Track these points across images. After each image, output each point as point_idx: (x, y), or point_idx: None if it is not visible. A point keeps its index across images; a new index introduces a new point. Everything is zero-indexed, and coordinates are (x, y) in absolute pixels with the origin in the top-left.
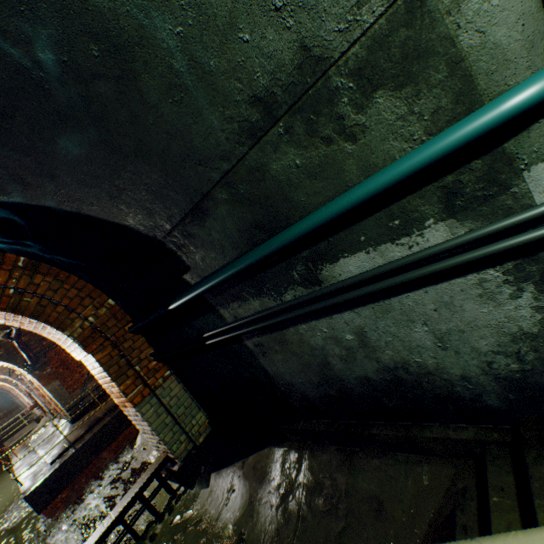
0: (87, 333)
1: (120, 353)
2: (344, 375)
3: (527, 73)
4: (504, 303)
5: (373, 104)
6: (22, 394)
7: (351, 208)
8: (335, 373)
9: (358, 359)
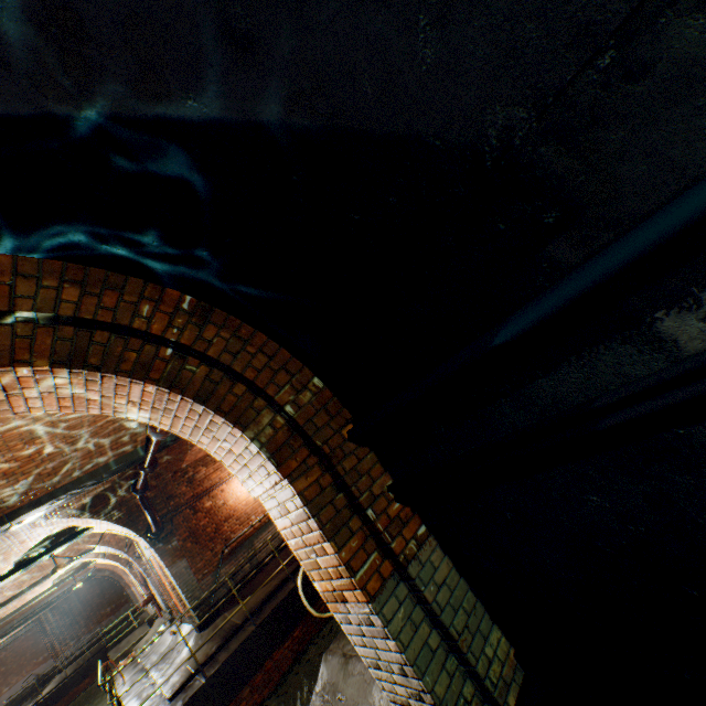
0: (279, 437)
1: (333, 481)
2: None
3: None
4: None
5: None
6: (135, 581)
7: None
8: None
9: None
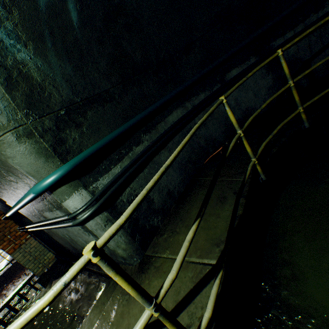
0: None
1: None
2: (76, 247)
3: (42, 179)
4: (89, 236)
5: (11, 174)
6: None
7: (25, 203)
8: (74, 246)
9: (75, 243)
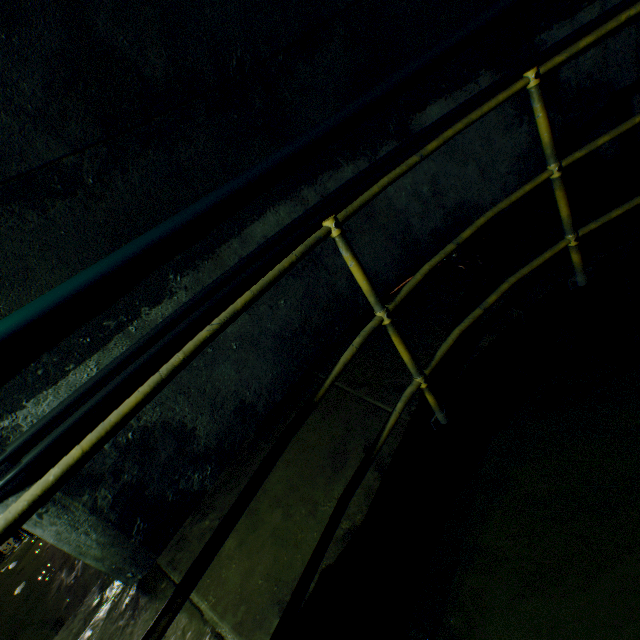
0: None
1: None
2: None
3: None
4: None
5: None
6: None
7: None
8: None
9: None
